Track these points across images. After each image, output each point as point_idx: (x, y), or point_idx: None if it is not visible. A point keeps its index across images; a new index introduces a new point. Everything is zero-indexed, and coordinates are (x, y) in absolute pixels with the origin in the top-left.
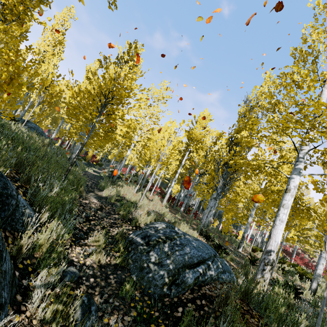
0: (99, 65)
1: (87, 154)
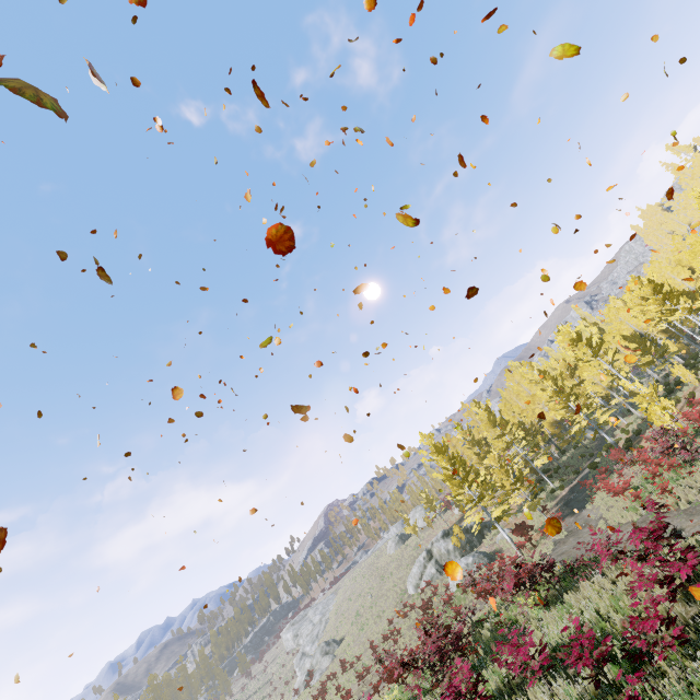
0: None
1: None
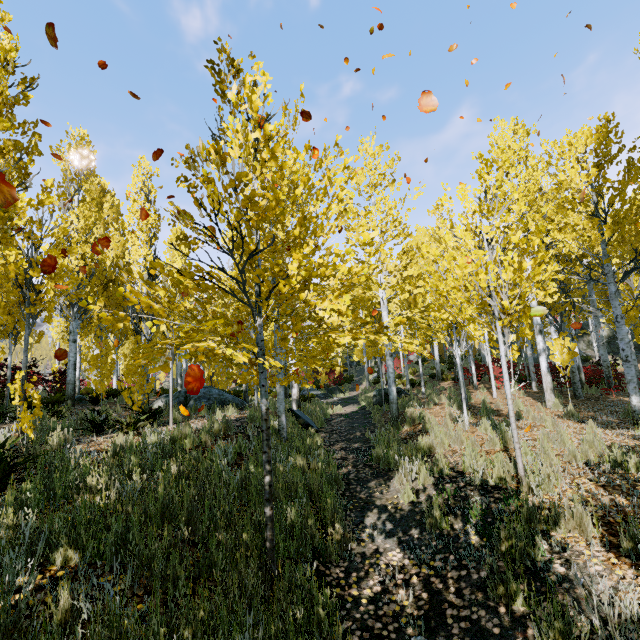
0: (188, 190)
1: (317, 372)
